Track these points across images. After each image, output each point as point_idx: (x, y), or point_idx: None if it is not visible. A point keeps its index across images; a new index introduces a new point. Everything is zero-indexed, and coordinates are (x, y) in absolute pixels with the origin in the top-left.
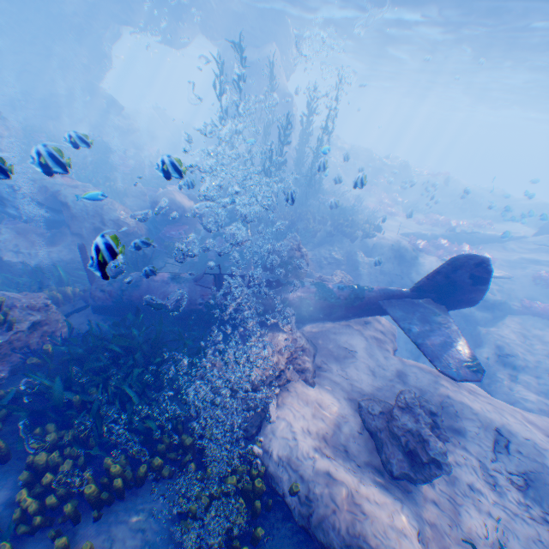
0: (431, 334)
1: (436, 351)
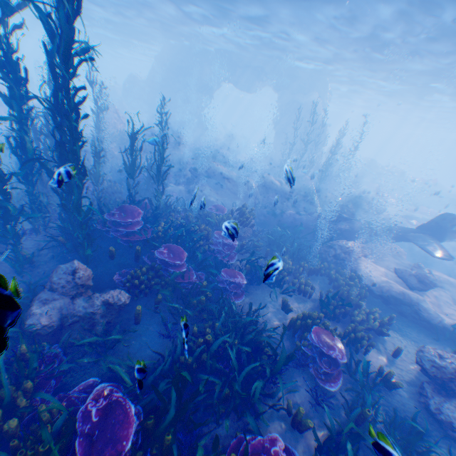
0: (427, 245)
1: (430, 250)
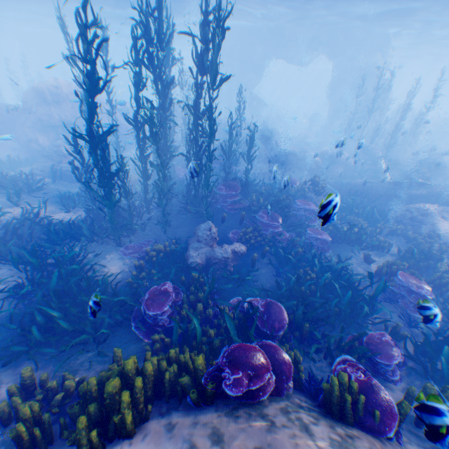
0: None
1: None
